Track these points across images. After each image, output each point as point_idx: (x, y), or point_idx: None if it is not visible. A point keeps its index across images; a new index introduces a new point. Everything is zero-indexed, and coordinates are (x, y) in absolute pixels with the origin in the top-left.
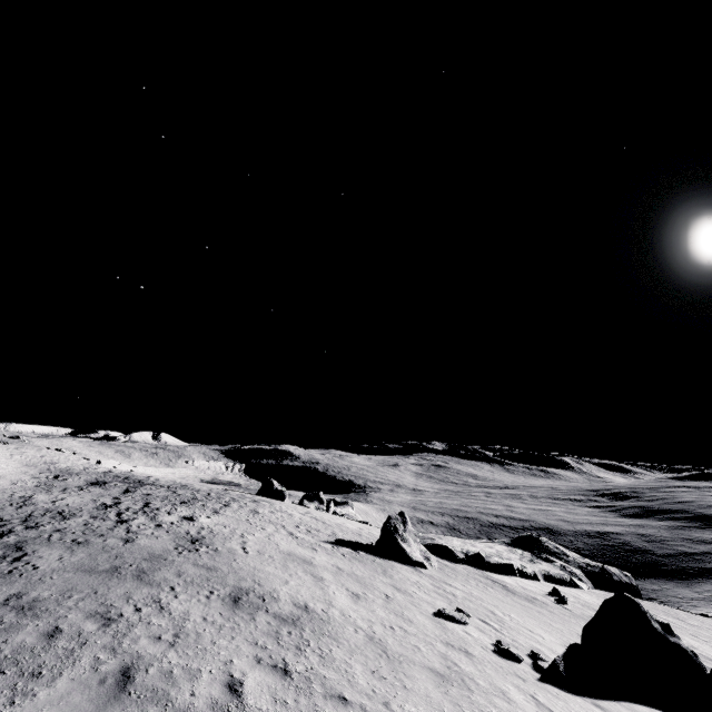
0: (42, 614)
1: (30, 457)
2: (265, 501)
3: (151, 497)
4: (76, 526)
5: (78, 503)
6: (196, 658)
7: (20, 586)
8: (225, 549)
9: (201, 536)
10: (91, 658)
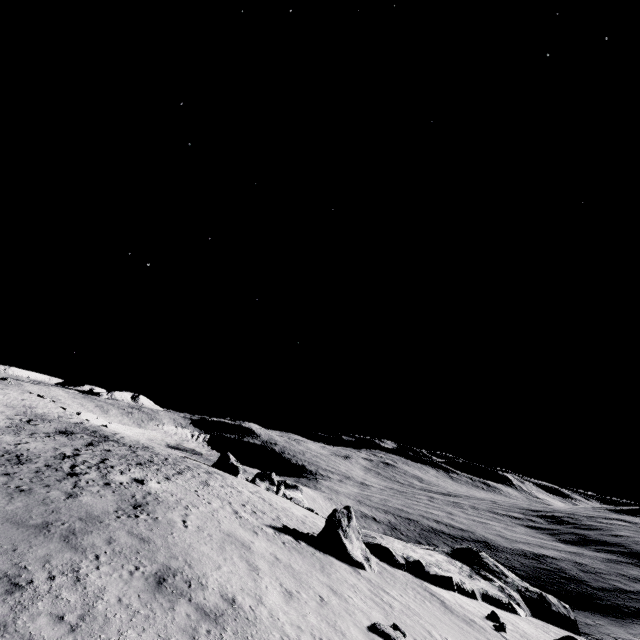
0: None
1: (12, 399)
2: (218, 474)
3: (110, 454)
4: (26, 472)
5: (39, 449)
6: None
7: None
8: (165, 519)
9: (146, 502)
10: None
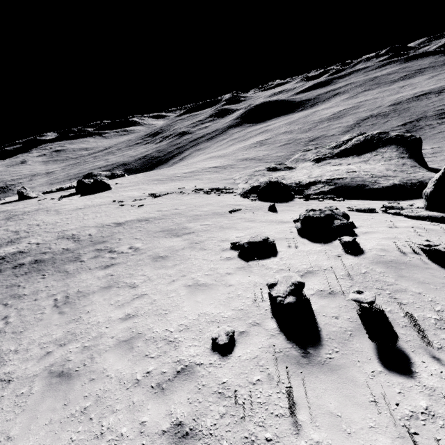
0: None
1: None
2: None
3: None
4: None
5: None
6: None
7: None
8: None
9: None
10: None
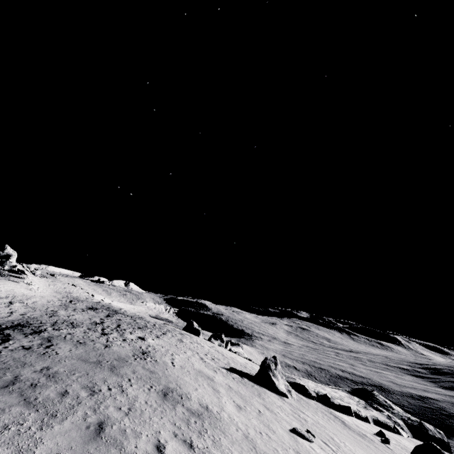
0: (59, 381)
1: (58, 287)
2: (187, 334)
3: (121, 322)
4: (79, 333)
5: (81, 319)
6: (139, 425)
7: (49, 363)
8: (161, 361)
9: (148, 351)
10: (83, 412)
